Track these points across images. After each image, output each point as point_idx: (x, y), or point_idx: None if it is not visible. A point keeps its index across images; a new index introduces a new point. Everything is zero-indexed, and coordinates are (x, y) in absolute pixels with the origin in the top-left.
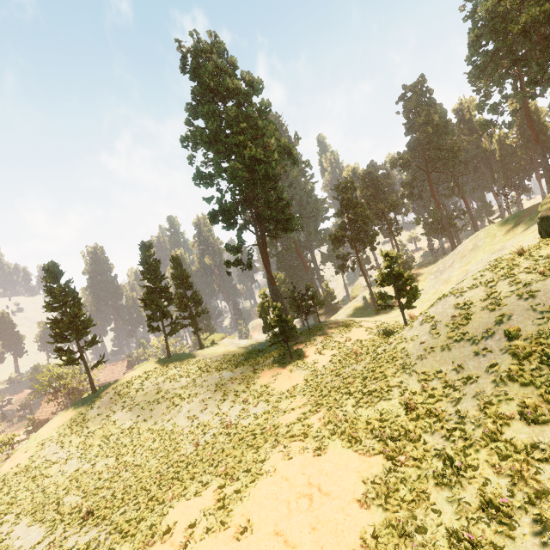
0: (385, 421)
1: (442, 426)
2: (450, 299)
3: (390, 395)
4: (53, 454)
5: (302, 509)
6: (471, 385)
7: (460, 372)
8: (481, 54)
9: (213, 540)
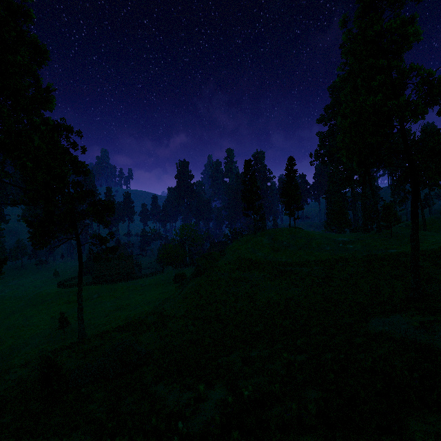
0: None
1: None
2: None
3: None
4: (255, 253)
5: None
6: None
7: None
8: None
9: None
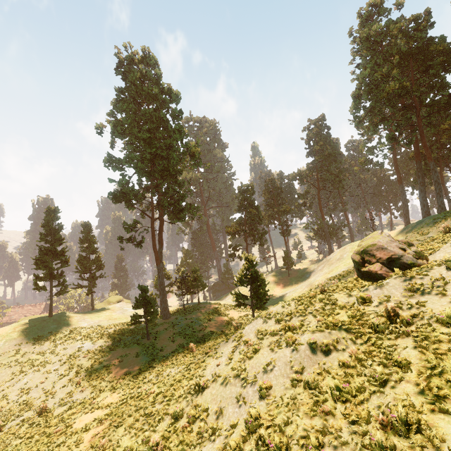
0: None
1: None
2: (259, 322)
3: (158, 426)
4: None
5: None
6: (211, 443)
7: (218, 417)
8: (359, 108)
9: None
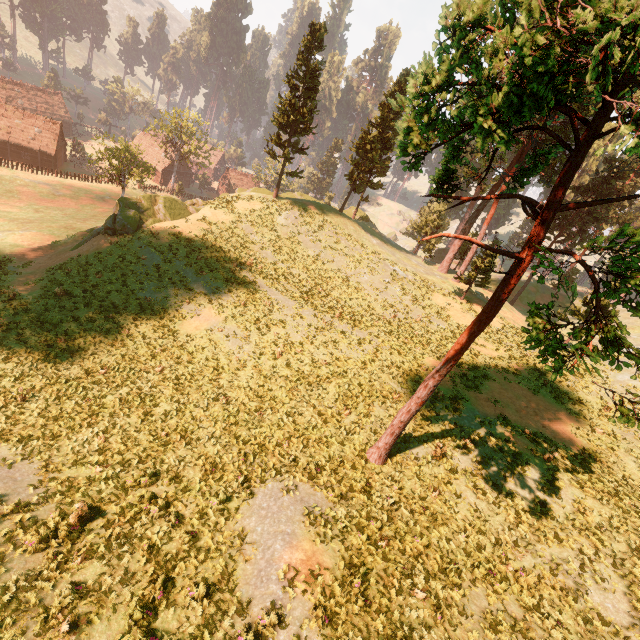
0: (584, 405)
1: (629, 432)
2: None
3: (588, 393)
4: (250, 234)
5: (532, 414)
6: None
7: None
8: None
9: (474, 394)
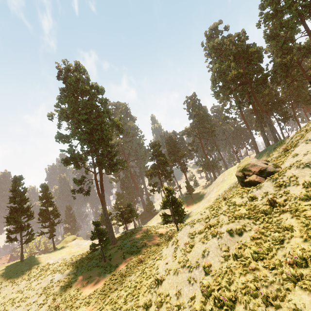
0: None
1: None
2: (188, 228)
3: None
4: None
5: None
6: None
7: (178, 297)
8: (216, 87)
9: None
